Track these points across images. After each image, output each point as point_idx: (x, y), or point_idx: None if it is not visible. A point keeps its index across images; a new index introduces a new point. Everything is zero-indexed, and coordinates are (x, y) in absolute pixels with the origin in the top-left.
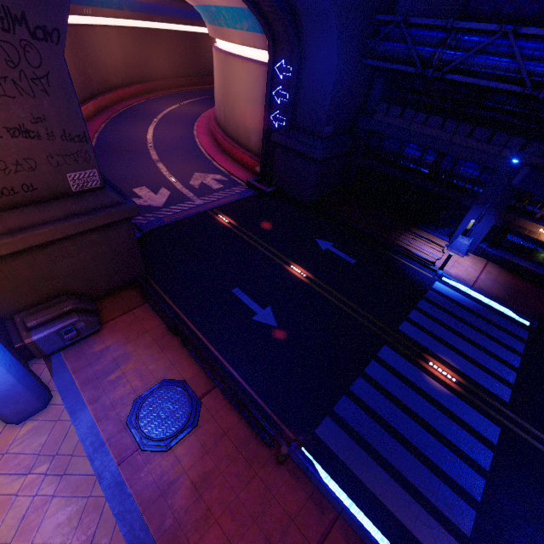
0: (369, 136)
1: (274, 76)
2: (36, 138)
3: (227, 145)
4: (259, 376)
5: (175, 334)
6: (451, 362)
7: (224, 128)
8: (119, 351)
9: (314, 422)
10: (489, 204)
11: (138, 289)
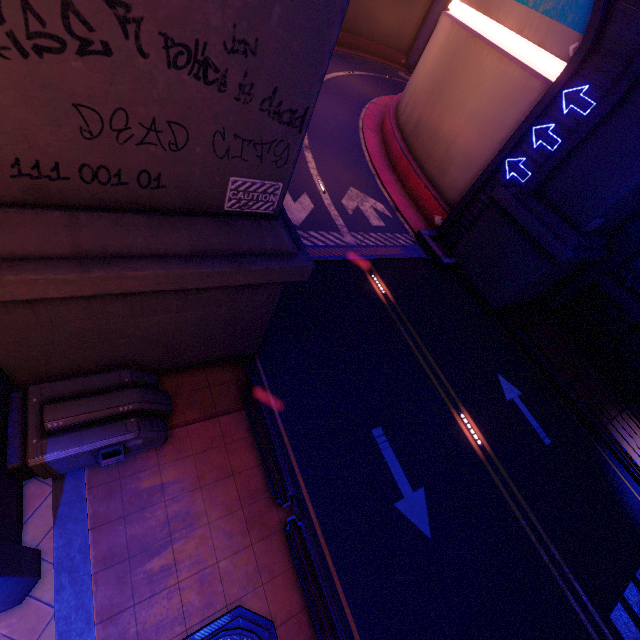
0: (637, 252)
1: (552, 103)
2: (213, 86)
3: (404, 163)
4: None
5: (277, 503)
6: None
7: (408, 137)
8: (179, 503)
9: None
10: None
11: (238, 374)
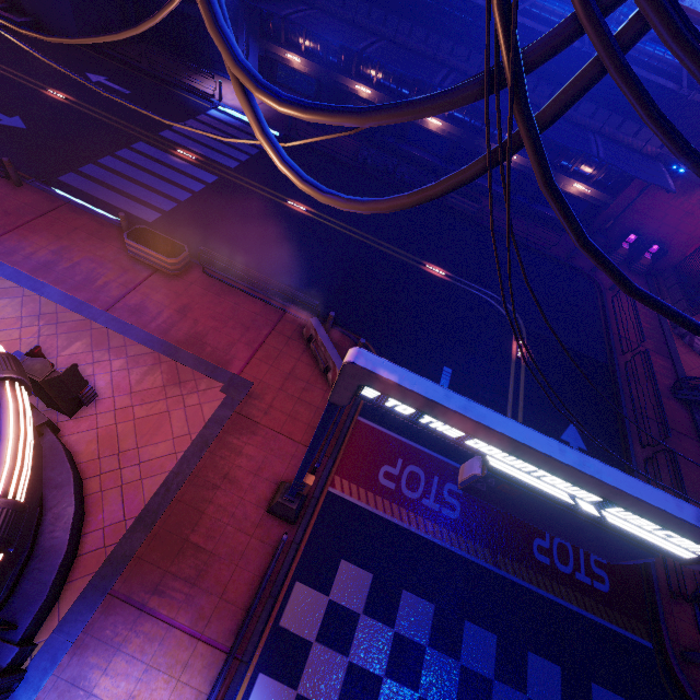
0: None
1: None
2: None
3: None
4: (4, 154)
5: None
6: (199, 151)
7: None
8: None
9: (58, 175)
10: (245, 29)
11: None
